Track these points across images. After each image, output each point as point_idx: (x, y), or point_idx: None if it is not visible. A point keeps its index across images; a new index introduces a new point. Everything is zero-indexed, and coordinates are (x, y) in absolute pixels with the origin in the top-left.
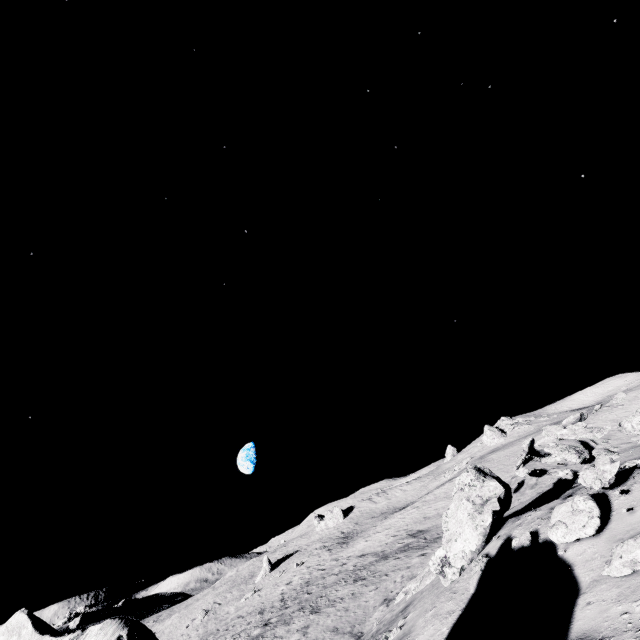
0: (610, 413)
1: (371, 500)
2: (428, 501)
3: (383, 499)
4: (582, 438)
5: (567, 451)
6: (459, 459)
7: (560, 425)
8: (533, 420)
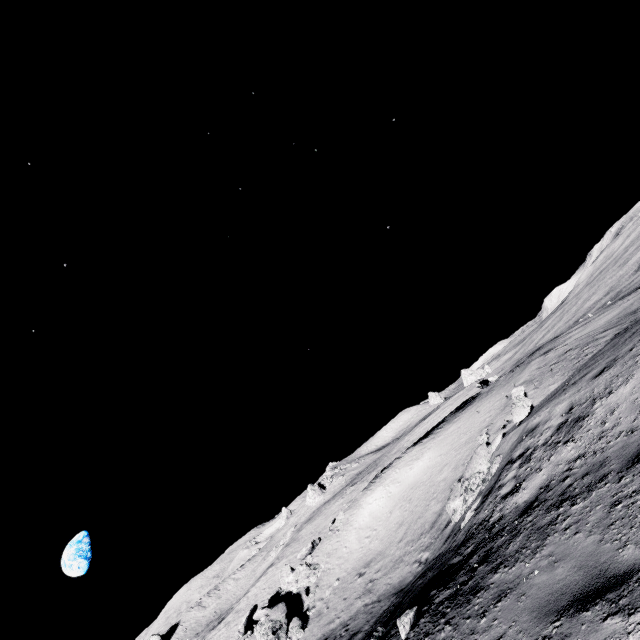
0: (330, 542)
1: (200, 605)
2: (239, 612)
3: (214, 599)
4: (300, 587)
5: (266, 636)
6: (290, 524)
7: (352, 488)
8: (348, 467)
